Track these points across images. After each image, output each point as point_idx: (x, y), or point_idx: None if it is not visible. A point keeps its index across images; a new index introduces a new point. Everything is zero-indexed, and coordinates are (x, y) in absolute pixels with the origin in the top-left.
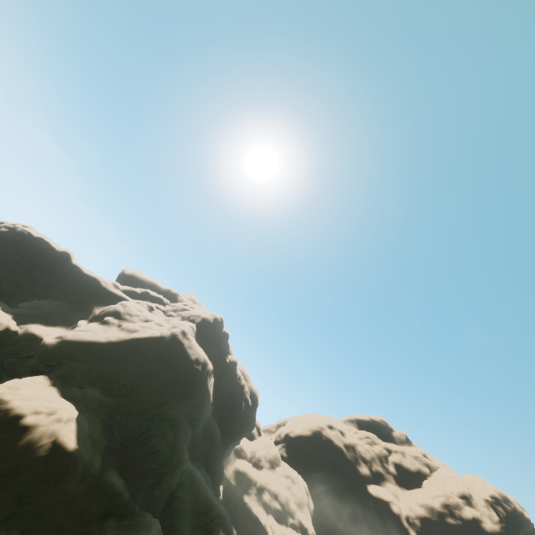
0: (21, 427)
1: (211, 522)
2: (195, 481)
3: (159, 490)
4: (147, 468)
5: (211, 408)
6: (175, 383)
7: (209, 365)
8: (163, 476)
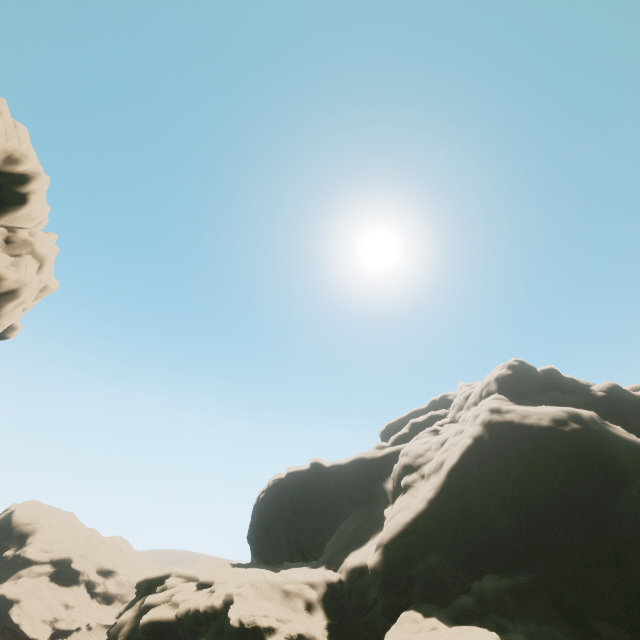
0: None
1: None
2: None
3: None
4: None
5: None
6: (572, 474)
7: (581, 413)
8: None
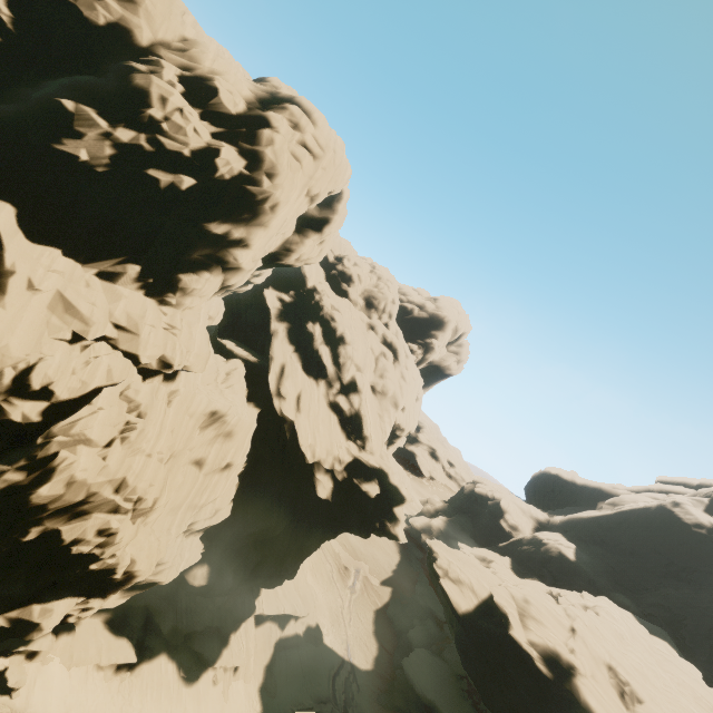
0: (542, 544)
1: None
2: None
3: (686, 632)
4: (655, 602)
5: None
6: (670, 543)
7: None
8: (680, 616)
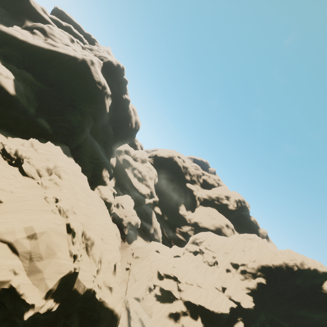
0: None
1: (101, 163)
2: (94, 145)
3: (71, 139)
4: (63, 126)
5: (108, 117)
6: (83, 90)
7: (107, 89)
8: (73, 133)
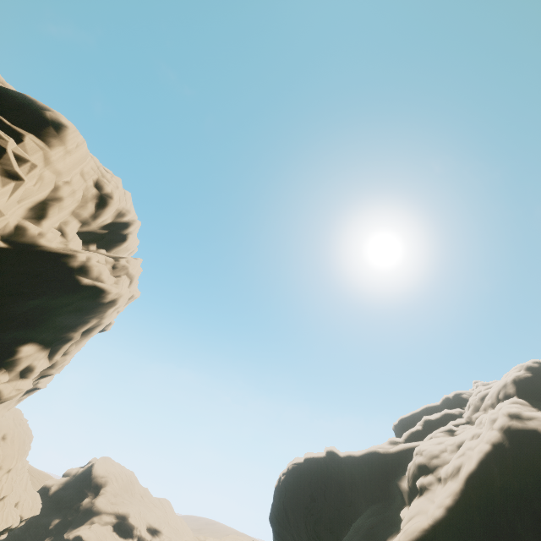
0: None
1: None
2: None
3: None
4: None
5: None
6: None
7: None
8: None
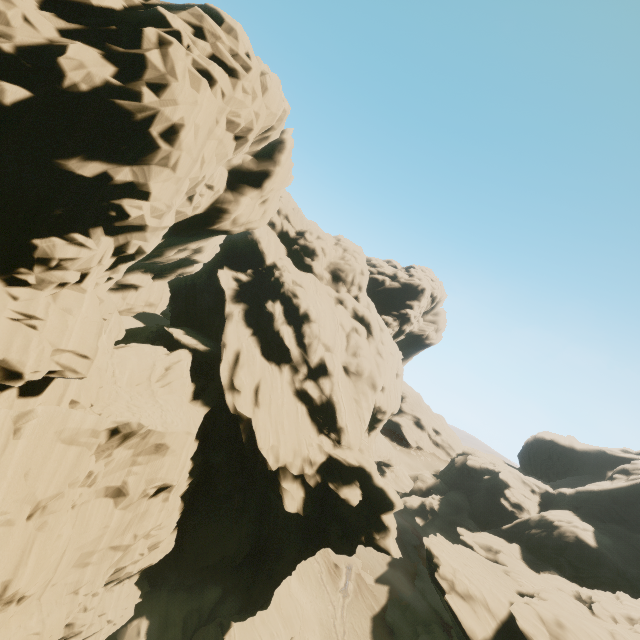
0: (554, 526)
1: None
2: None
3: None
4: None
5: None
6: None
7: None
8: None
